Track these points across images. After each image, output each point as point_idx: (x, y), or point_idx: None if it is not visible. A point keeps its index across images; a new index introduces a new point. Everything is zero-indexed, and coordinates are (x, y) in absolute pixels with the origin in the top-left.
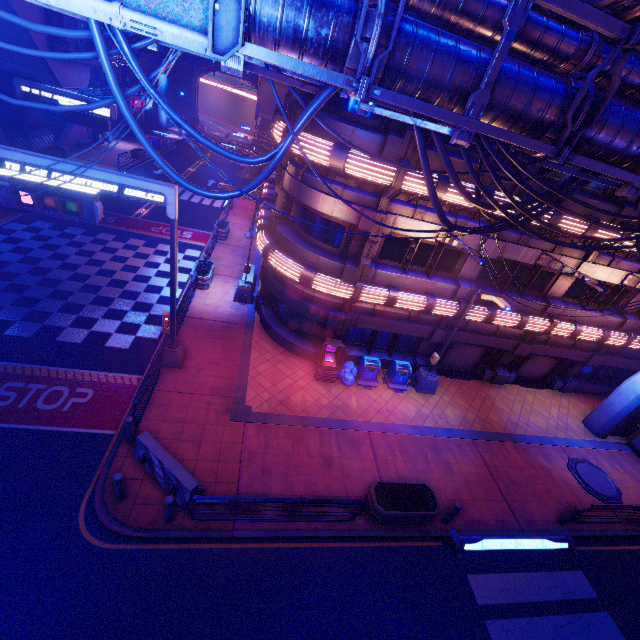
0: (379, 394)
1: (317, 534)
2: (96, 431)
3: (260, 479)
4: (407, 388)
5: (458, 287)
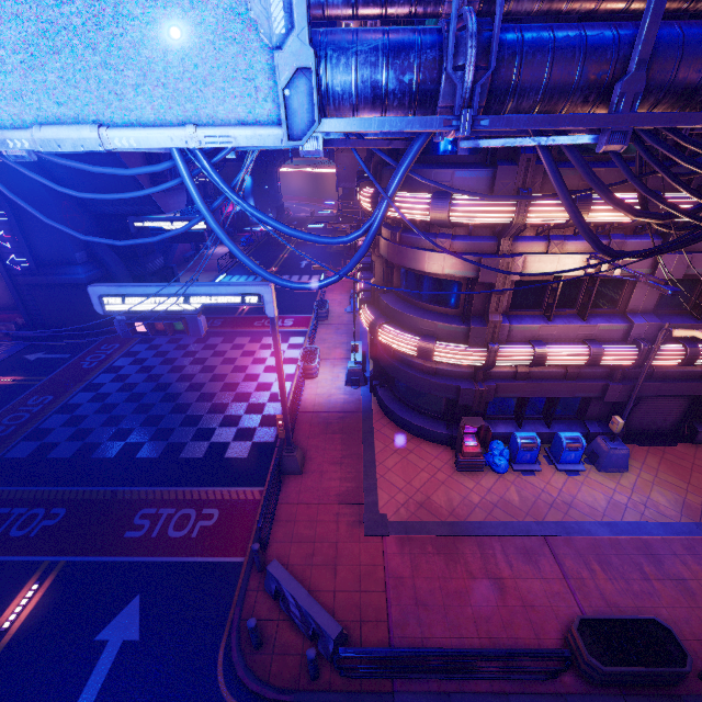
0: (546, 480)
1: (507, 700)
2: (225, 559)
3: (414, 615)
4: (584, 468)
5: (630, 325)
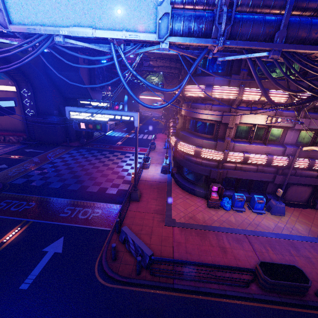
0: (247, 215)
1: (225, 293)
2: (102, 228)
3: (185, 256)
4: (264, 212)
5: (285, 148)
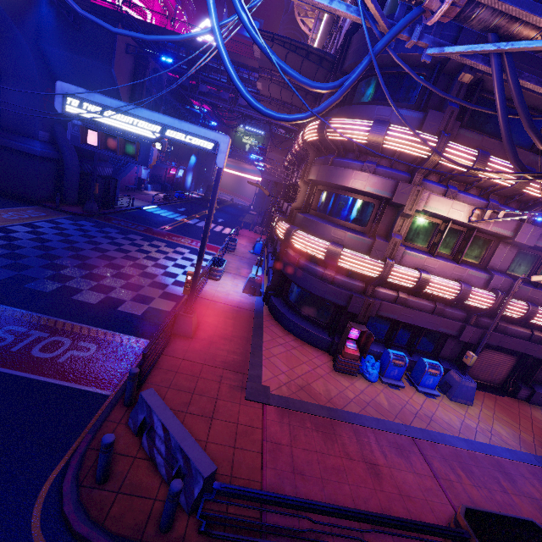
0: (409, 396)
1: None
2: (89, 388)
3: (290, 481)
4: (439, 393)
5: (491, 276)
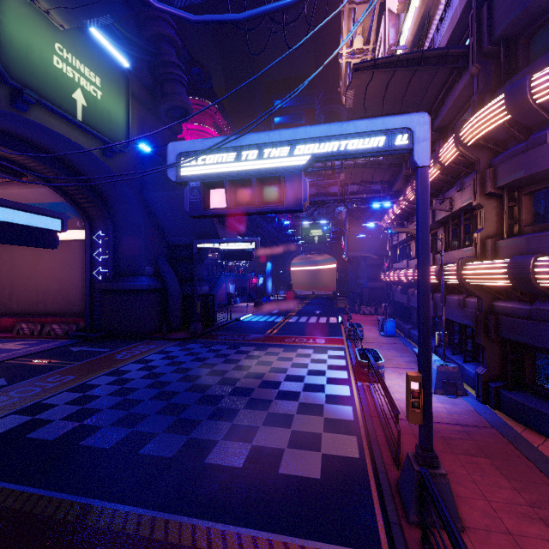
0: None
1: None
2: None
3: None
4: None
5: None
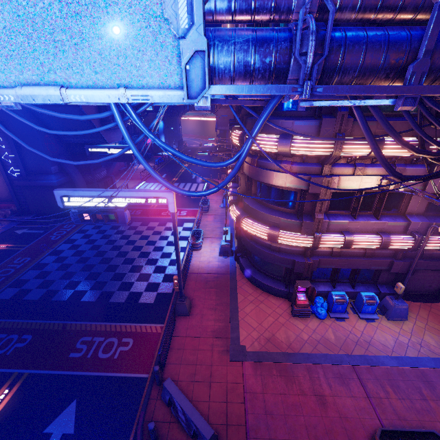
0: (352, 325)
1: None
2: (135, 375)
3: (264, 421)
4: (377, 317)
5: (408, 223)
